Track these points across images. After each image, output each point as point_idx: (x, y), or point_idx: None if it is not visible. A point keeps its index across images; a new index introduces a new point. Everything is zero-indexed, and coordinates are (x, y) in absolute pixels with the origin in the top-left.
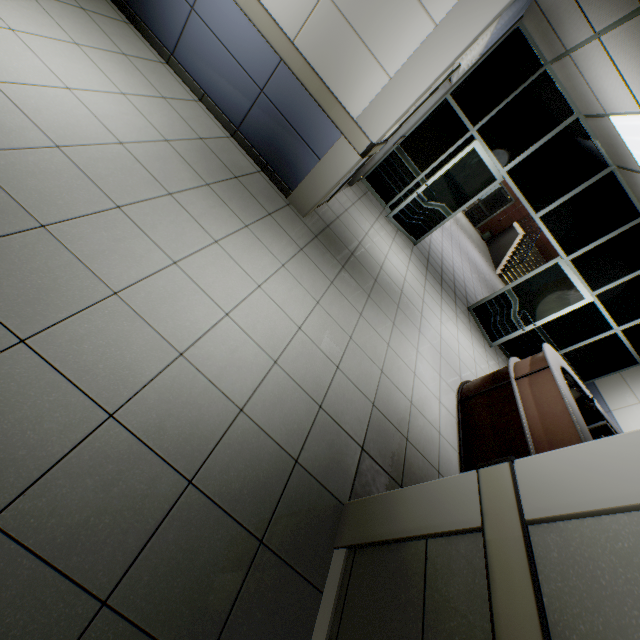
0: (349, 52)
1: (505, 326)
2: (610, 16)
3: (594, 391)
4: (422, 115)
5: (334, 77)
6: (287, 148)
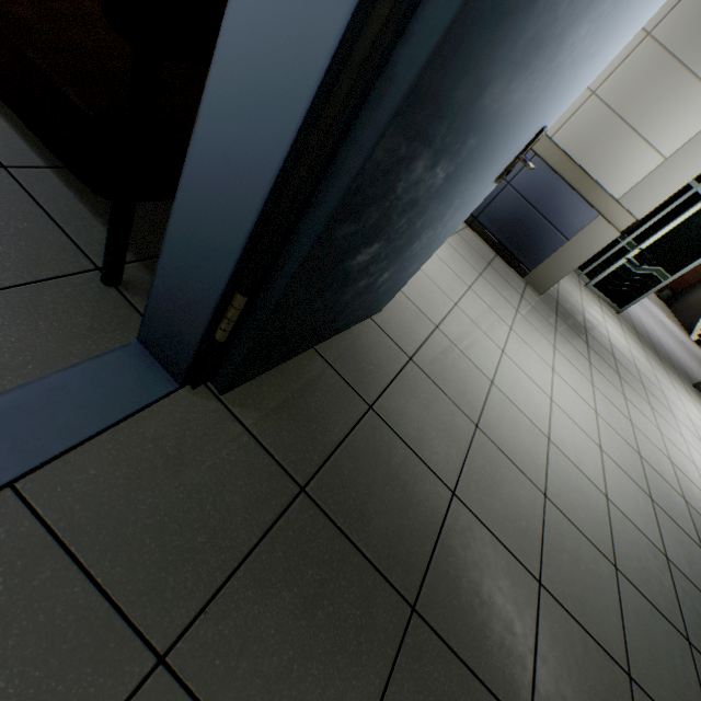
0: (615, 140)
1: None
2: None
3: None
4: None
5: (594, 164)
6: (529, 231)
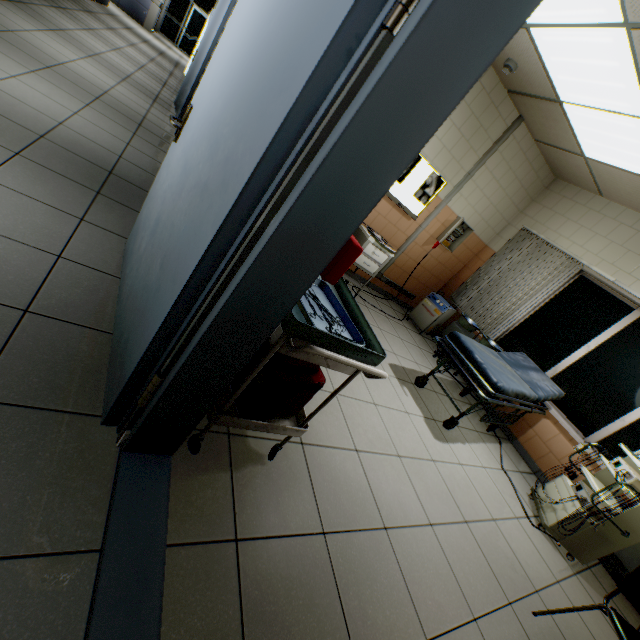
0: None
1: None
2: None
3: None
4: None
5: None
6: (137, 9)
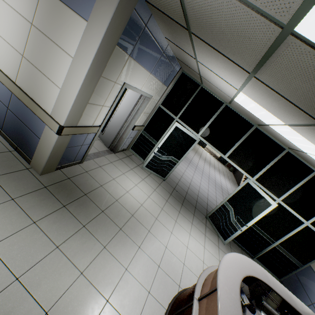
0: (40, 81)
1: (229, 227)
2: (189, 46)
3: (313, 274)
4: (148, 115)
5: (36, 94)
6: (25, 136)
